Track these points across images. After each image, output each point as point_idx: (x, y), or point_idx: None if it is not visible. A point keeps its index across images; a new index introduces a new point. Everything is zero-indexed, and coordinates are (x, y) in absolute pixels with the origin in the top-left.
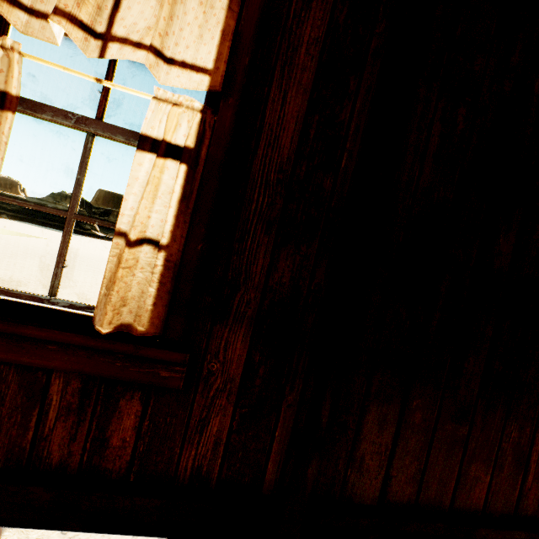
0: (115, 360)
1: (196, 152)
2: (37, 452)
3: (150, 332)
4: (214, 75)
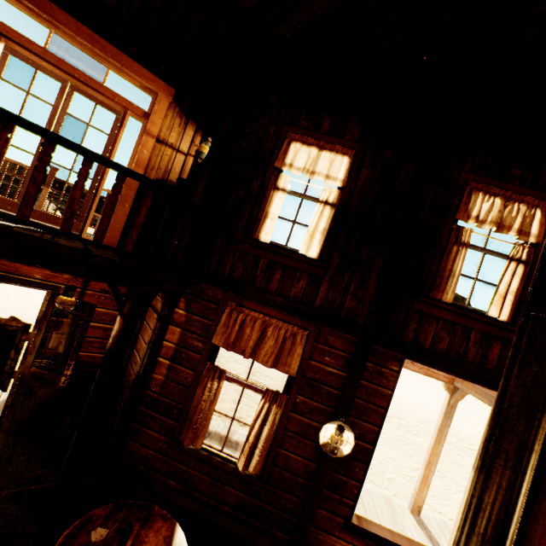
0: (494, 329)
1: (528, 262)
2: (464, 356)
3: (507, 321)
4: (538, 238)
